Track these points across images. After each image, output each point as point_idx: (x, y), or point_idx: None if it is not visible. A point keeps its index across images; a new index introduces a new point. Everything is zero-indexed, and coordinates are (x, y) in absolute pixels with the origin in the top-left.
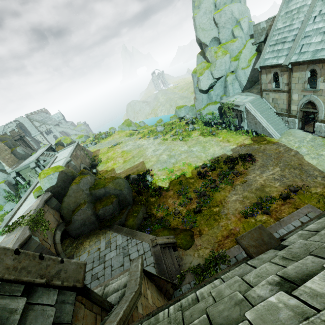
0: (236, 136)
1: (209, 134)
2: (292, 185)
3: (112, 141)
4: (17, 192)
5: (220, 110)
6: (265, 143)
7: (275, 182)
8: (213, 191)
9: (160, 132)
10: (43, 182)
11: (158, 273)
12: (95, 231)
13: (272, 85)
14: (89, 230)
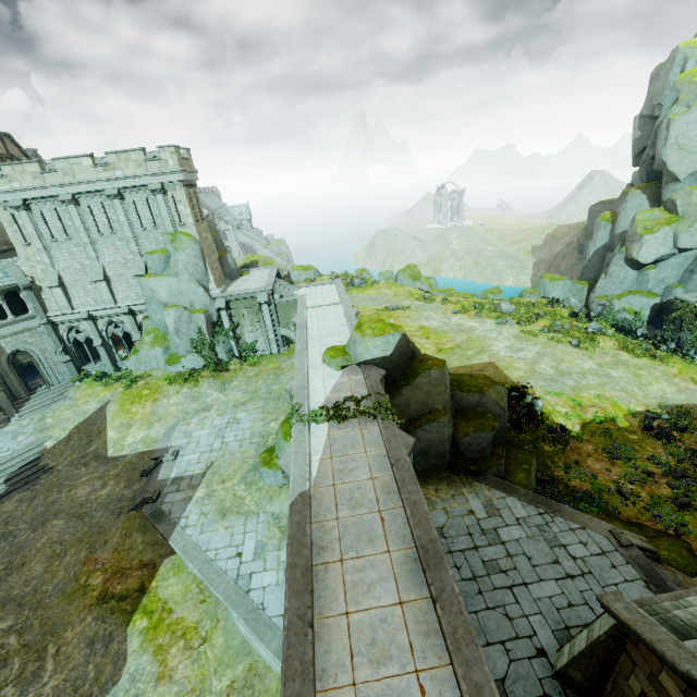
0: None
1: (644, 353)
2: None
3: (381, 299)
4: (212, 340)
5: (655, 312)
6: None
7: None
8: None
9: (510, 315)
10: (372, 344)
11: None
12: (440, 474)
13: None
14: (426, 466)
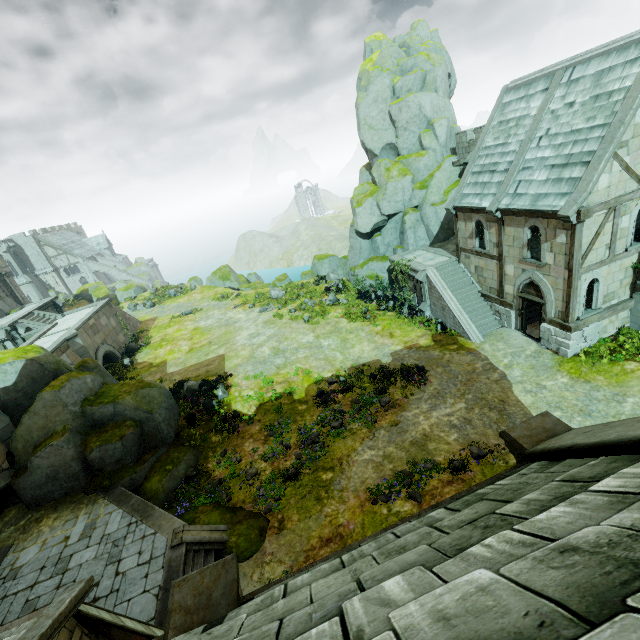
0: (408, 328)
1: (360, 316)
2: (477, 443)
3: (186, 305)
4: None
5: (392, 273)
6: (454, 349)
7: (451, 432)
8: (332, 436)
9: (275, 300)
10: None
11: (159, 613)
12: (76, 496)
13: (474, 242)
14: (63, 491)
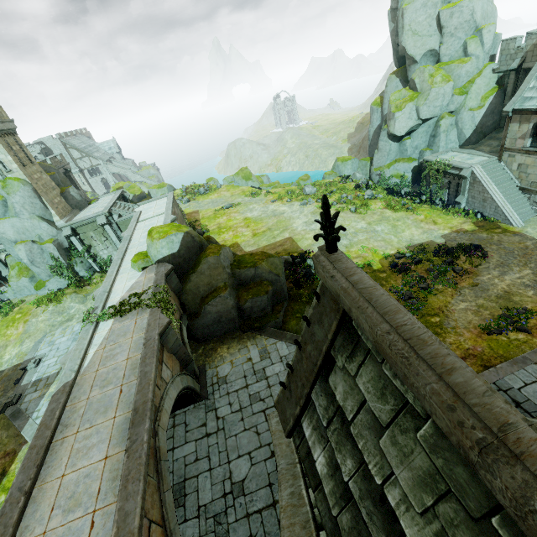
0: (447, 217)
1: (402, 208)
2: None
3: (220, 200)
4: (70, 262)
5: (415, 173)
6: (499, 232)
7: (527, 290)
8: (424, 293)
9: (311, 196)
10: (159, 246)
11: None
12: (234, 334)
13: (525, 142)
14: (223, 331)
